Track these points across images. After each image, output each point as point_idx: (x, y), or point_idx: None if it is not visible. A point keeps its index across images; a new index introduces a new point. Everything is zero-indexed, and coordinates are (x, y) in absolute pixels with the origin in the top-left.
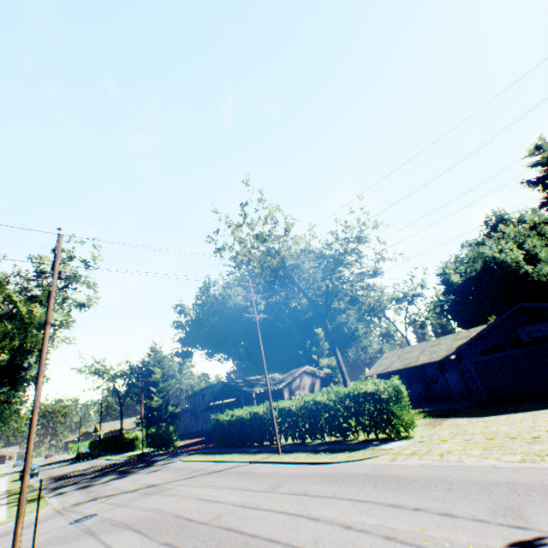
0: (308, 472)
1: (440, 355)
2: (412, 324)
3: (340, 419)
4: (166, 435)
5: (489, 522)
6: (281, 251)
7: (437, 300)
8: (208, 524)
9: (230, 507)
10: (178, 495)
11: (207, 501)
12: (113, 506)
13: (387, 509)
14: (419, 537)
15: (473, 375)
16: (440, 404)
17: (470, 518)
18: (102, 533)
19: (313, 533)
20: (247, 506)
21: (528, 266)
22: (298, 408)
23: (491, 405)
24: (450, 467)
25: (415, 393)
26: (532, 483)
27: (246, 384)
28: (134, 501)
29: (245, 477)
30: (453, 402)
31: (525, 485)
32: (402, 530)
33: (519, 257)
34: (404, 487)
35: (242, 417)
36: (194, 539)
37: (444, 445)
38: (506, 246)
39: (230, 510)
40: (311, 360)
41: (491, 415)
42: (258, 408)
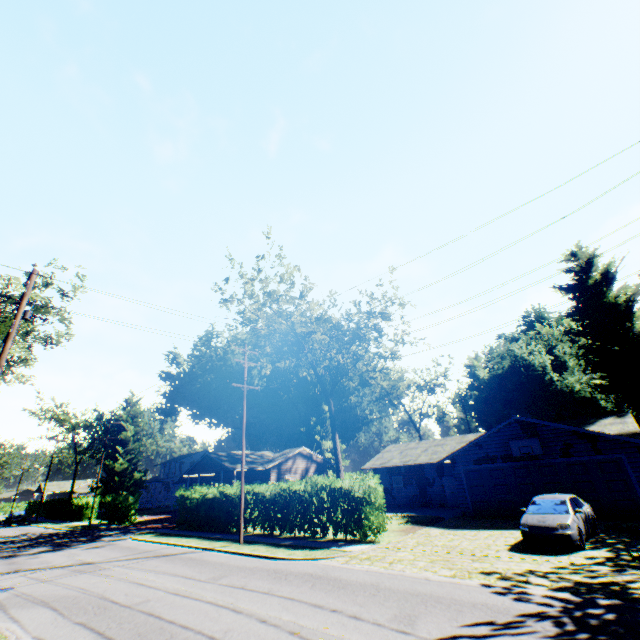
0: (259, 566)
1: (440, 457)
2: (427, 416)
3: (312, 514)
4: (123, 506)
5: (384, 626)
6: (294, 314)
7: (458, 394)
8: (131, 608)
9: (162, 593)
10: (112, 576)
11: (141, 585)
12: (35, 581)
13: (309, 608)
14: (319, 634)
15: (463, 483)
16: (430, 510)
17: (372, 622)
18: (13, 607)
19: (229, 624)
20: (179, 594)
21: (554, 373)
22: (273, 494)
23: (474, 518)
24: (390, 576)
25: (410, 494)
26: (444, 596)
27: (229, 458)
28: (61, 578)
29: (192, 564)
30: (443, 510)
31: (437, 598)
32: (308, 627)
33: (547, 362)
34: (337, 590)
35: (213, 497)
36: (111, 621)
37: (401, 554)
38: (535, 348)
39: (161, 596)
40: (313, 440)
41: (465, 529)
42: (231, 488)
